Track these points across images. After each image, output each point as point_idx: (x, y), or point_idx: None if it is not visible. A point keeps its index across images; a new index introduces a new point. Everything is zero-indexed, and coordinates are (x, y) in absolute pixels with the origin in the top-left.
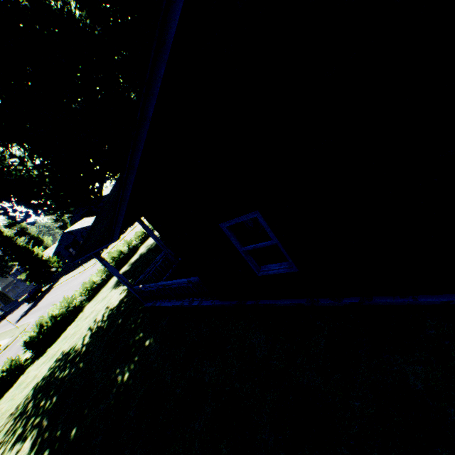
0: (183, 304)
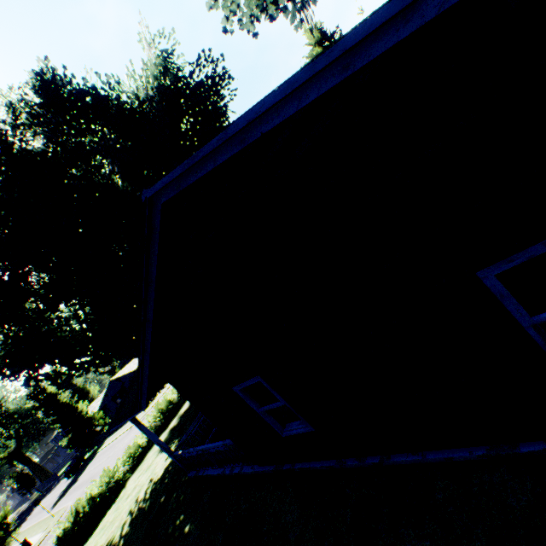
0: (225, 472)
